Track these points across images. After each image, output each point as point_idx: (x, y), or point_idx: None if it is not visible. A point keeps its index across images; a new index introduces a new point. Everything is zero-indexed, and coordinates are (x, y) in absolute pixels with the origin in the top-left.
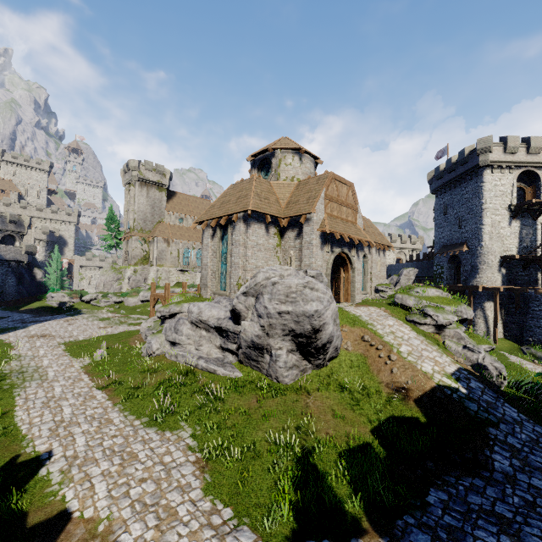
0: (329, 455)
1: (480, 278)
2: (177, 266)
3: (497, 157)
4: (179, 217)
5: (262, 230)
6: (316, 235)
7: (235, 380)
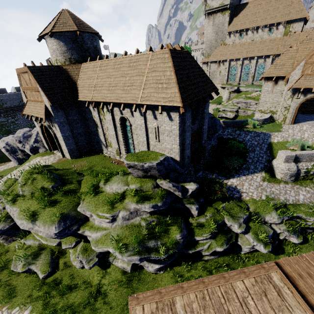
0: None
1: None
2: (224, 82)
3: None
4: (239, 33)
5: None
6: None
7: None
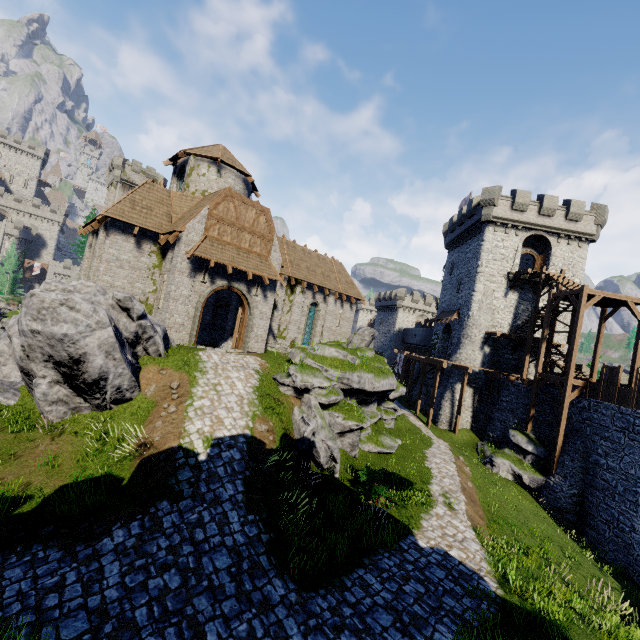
0: None
1: (460, 354)
2: None
3: (502, 213)
4: None
5: (130, 244)
6: (182, 259)
7: (2, 409)
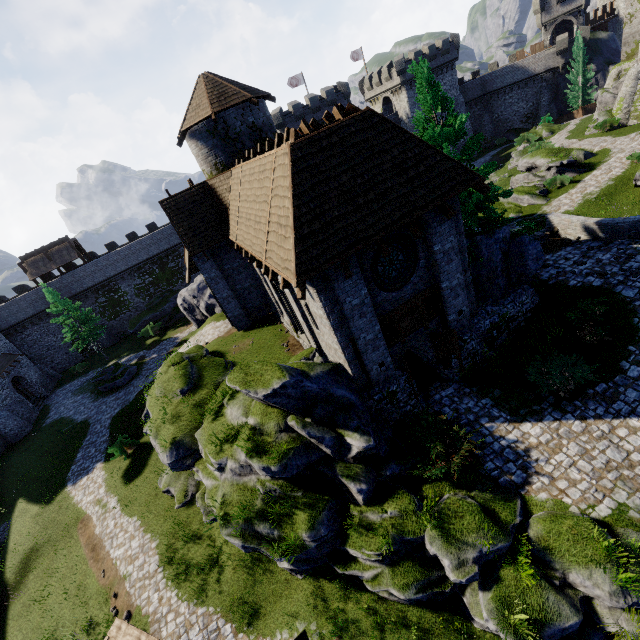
0: None
1: None
2: None
3: None
4: None
5: None
6: None
7: None
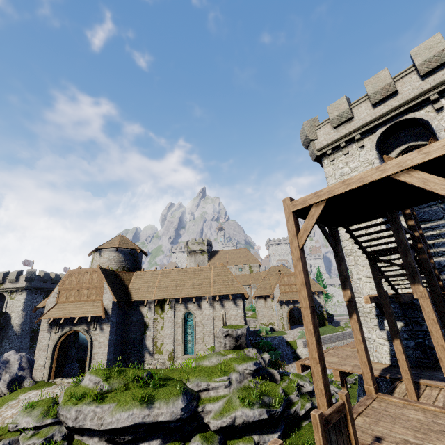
0: None
1: None
2: None
3: (326, 140)
4: None
5: None
6: (44, 322)
7: None
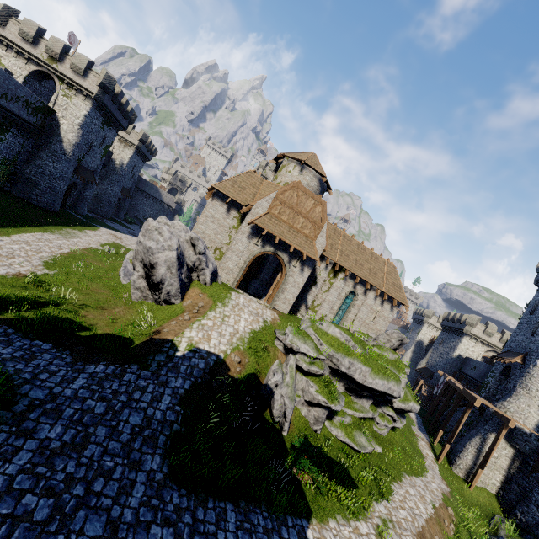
0: (63, 314)
1: (509, 402)
2: None
3: None
4: None
5: (223, 209)
6: (246, 224)
7: (119, 284)
